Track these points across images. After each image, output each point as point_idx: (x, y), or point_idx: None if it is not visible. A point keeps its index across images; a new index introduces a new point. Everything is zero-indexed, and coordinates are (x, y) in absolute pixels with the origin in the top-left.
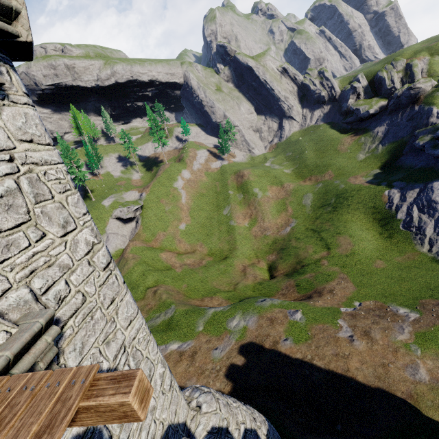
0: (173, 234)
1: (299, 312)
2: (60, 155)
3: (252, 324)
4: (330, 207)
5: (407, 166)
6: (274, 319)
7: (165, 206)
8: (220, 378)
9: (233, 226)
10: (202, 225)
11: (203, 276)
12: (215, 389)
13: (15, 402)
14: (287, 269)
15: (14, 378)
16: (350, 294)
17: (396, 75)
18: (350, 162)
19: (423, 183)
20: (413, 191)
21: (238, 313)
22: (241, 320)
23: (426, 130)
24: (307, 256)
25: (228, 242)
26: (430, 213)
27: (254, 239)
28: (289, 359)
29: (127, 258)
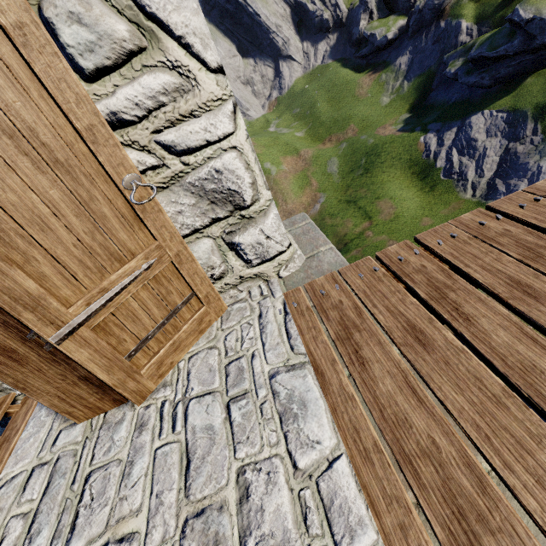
0: None
1: None
2: None
3: None
4: (362, 170)
5: (439, 103)
6: None
7: None
8: None
9: None
10: None
11: None
12: None
13: (496, 233)
14: None
15: (426, 235)
16: None
17: None
18: (374, 109)
19: (460, 120)
20: (451, 132)
21: None
22: None
23: (456, 53)
24: (348, 232)
25: None
26: (470, 154)
27: None
28: None
29: None
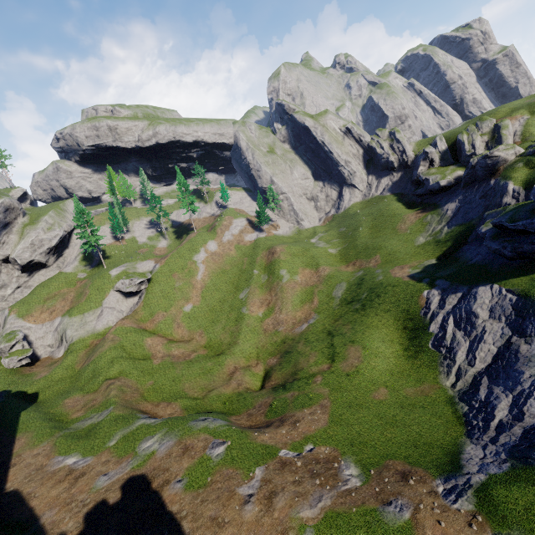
0: (174, 315)
1: (225, 445)
2: (74, 218)
3: (164, 449)
4: (359, 304)
5: (463, 259)
6: (190, 448)
7: (176, 281)
8: (78, 517)
9: (244, 314)
10: (211, 308)
11: (180, 373)
12: (62, 530)
13: None
14: (279, 381)
15: None
16: (313, 431)
17: (478, 138)
18: (406, 246)
19: (468, 286)
20: (455, 296)
21: (162, 431)
22: (156, 442)
23: (495, 213)
24: (305, 367)
25: (232, 334)
26: (467, 330)
27: (263, 334)
28: (162, 510)
29: (106, 340)
